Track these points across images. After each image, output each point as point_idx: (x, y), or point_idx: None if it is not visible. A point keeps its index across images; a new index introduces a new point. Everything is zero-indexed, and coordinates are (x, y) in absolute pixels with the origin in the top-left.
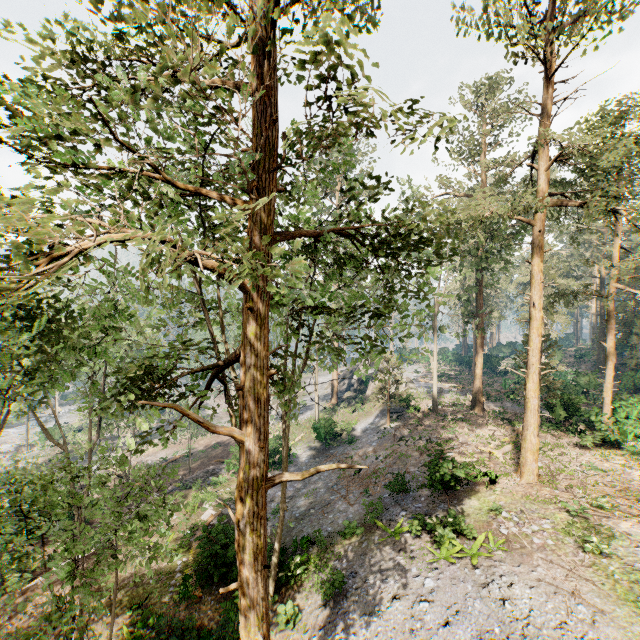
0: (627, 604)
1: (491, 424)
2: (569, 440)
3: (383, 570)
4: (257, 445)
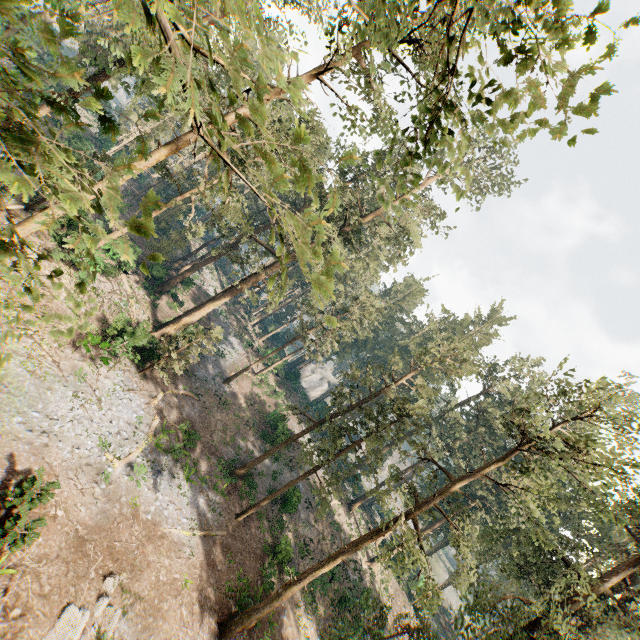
0: None
1: None
2: (46, 243)
3: None
4: None
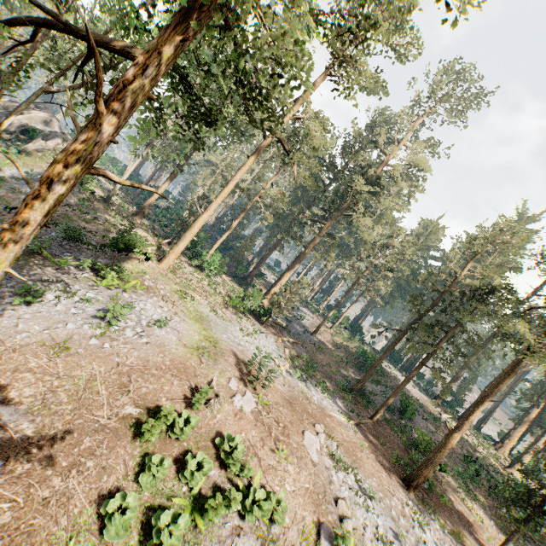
0: (193, 320)
1: (146, 231)
2: (185, 259)
3: (46, 282)
4: (111, 139)
